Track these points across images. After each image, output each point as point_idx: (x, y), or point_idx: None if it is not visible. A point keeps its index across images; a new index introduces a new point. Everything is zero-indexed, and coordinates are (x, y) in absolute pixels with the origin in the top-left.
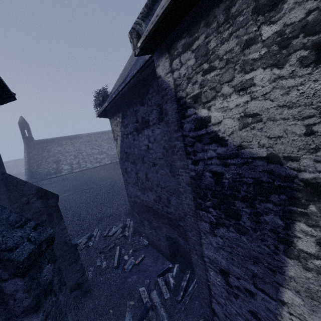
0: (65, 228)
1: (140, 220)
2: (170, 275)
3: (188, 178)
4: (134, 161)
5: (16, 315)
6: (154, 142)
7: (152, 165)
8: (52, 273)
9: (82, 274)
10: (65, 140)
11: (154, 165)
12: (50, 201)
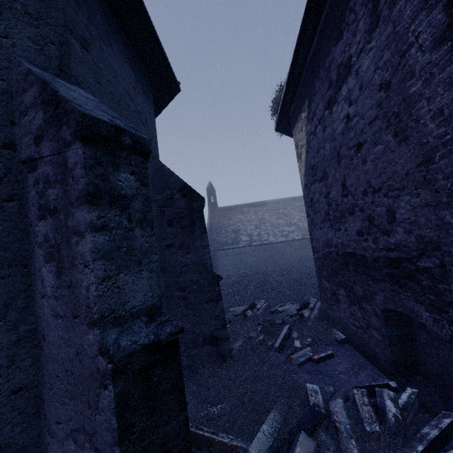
0: (207, 247)
1: (331, 292)
2: (387, 393)
3: (440, 16)
4: (324, 172)
5: (71, 203)
6: (359, 94)
7: (355, 152)
8: (134, 191)
9: (221, 326)
10: (248, 207)
11: (358, 150)
12: (194, 204)
